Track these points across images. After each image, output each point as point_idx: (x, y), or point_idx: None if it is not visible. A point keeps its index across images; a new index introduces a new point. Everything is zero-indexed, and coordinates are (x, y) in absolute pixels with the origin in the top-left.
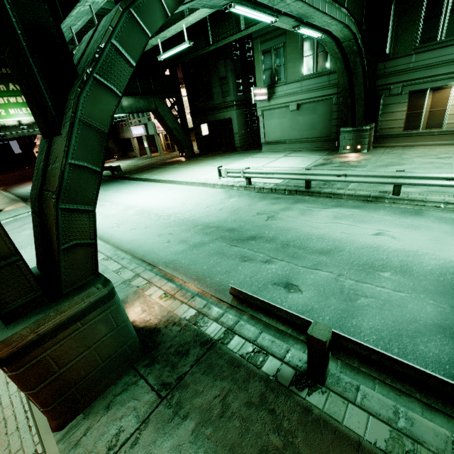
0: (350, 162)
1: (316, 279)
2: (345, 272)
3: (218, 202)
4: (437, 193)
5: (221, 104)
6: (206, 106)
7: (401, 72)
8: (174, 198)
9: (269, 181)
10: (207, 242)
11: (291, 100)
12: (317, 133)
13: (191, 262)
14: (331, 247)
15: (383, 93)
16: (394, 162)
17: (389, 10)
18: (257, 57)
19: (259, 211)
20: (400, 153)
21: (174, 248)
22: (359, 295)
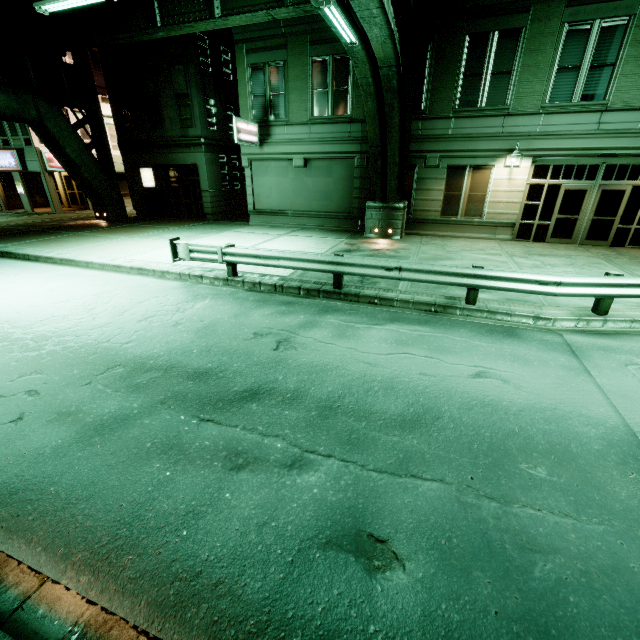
0: (384, 250)
1: (420, 507)
2: (468, 477)
3: (169, 308)
4: (519, 302)
5: (179, 139)
6: (151, 136)
7: (438, 138)
8: (67, 296)
9: (270, 272)
10: (137, 413)
11: (295, 150)
12: (333, 206)
13: (77, 489)
14: (417, 411)
15: (418, 163)
16: (441, 256)
17: (425, 53)
18: (242, 72)
19: (258, 329)
20: (441, 244)
21: (32, 441)
22: (527, 548)
